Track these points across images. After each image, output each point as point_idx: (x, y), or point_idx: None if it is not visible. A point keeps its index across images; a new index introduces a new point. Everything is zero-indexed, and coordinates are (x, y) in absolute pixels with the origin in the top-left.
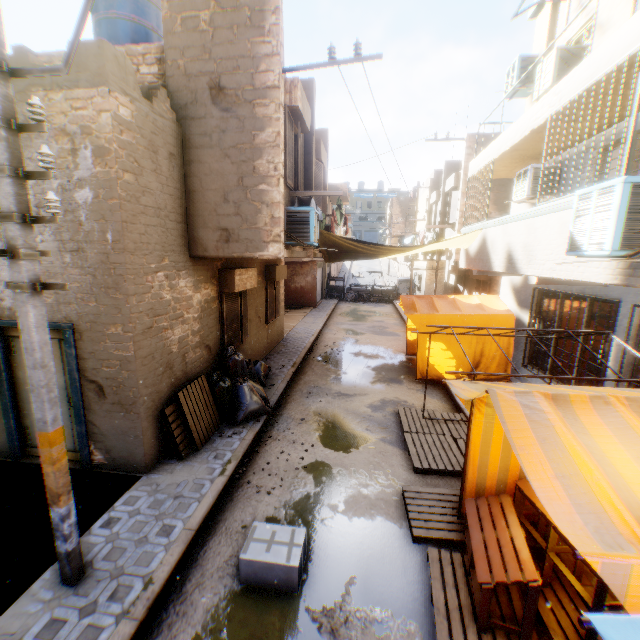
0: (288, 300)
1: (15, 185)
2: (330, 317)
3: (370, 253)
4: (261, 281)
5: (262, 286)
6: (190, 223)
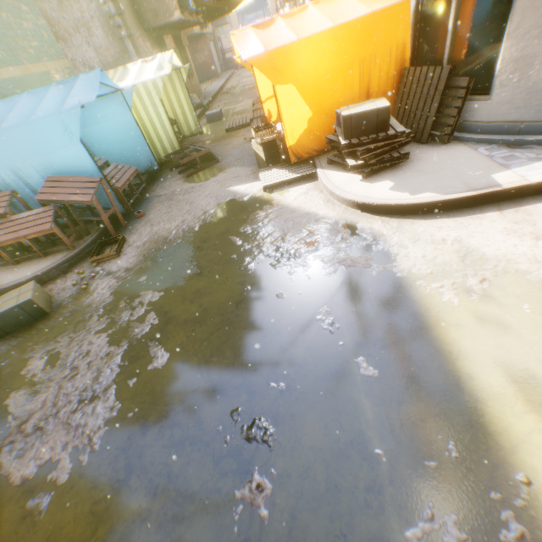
0: (198, 78)
1: (113, 6)
2: (229, 80)
3: (227, 9)
4: (176, 49)
5: (178, 53)
6: (138, 13)
